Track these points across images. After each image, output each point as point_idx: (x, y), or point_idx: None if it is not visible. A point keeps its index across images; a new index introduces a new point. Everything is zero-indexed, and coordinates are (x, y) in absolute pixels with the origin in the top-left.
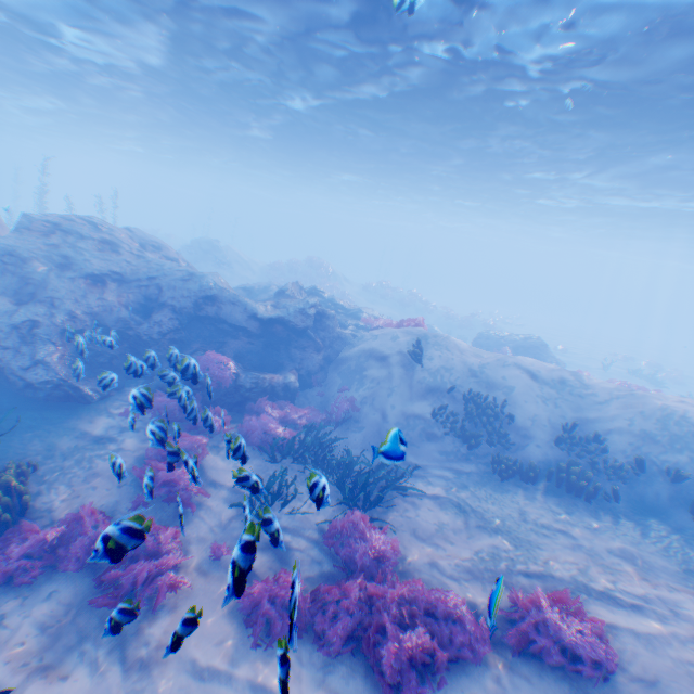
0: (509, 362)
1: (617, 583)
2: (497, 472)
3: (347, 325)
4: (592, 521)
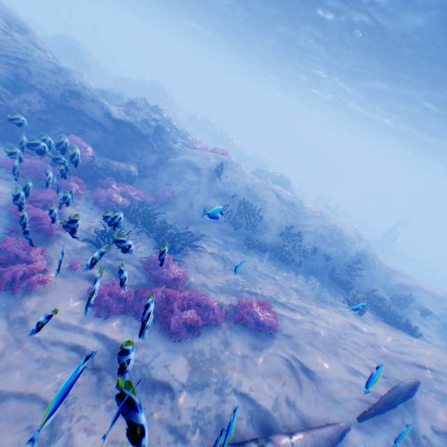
0: (269, 187)
1: (288, 299)
2: (247, 245)
3: (176, 141)
4: (286, 273)
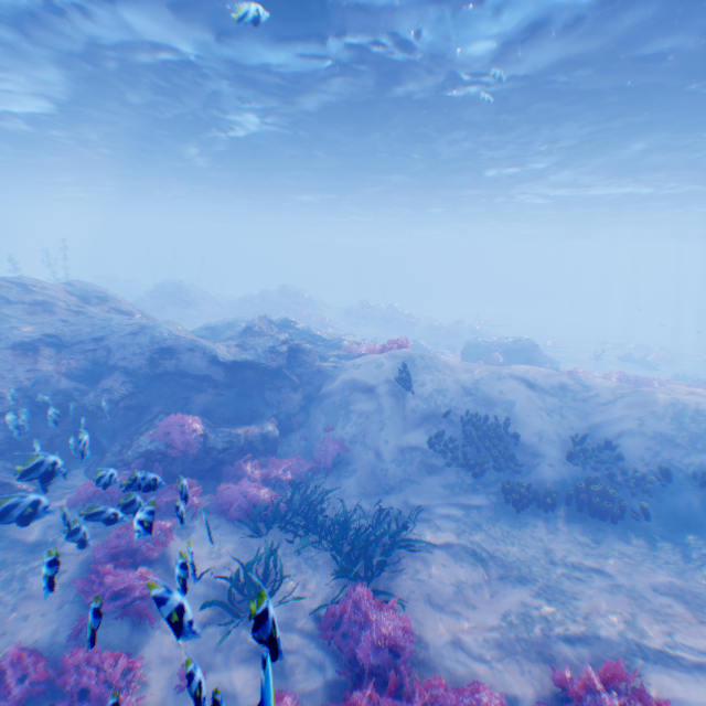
0: (503, 374)
1: (674, 635)
2: (510, 502)
3: (326, 356)
4: (626, 549)
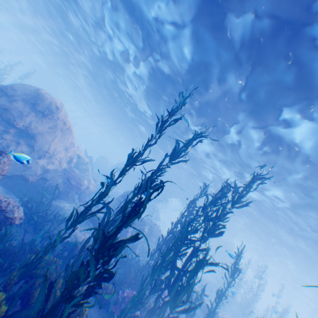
0: None
1: None
2: None
3: None
4: None
